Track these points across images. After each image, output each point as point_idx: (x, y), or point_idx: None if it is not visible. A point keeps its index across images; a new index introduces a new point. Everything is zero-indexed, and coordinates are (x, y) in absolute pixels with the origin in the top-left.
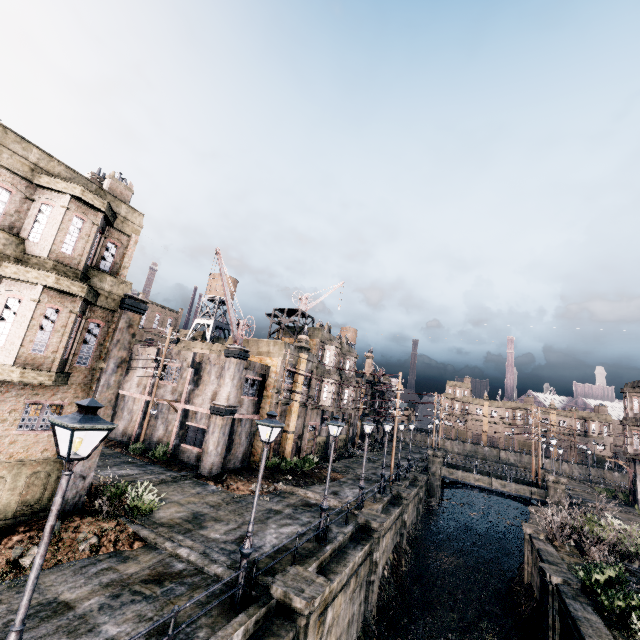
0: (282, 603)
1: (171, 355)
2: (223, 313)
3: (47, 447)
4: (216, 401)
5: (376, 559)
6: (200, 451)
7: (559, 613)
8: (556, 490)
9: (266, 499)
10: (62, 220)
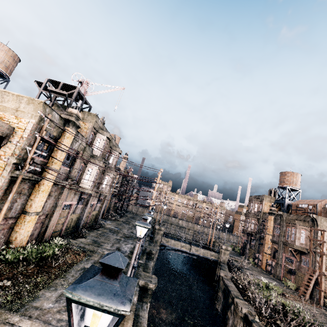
0: None
1: None
2: None
3: None
4: None
5: None
6: None
7: None
8: (224, 254)
9: None
10: None
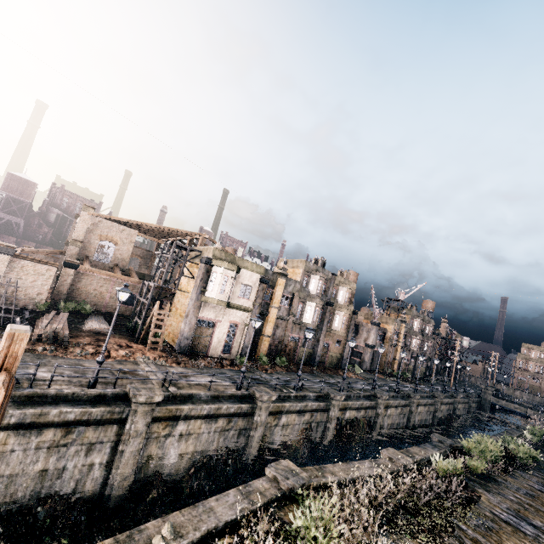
0: (407, 395)
1: None
2: None
3: (338, 350)
4: (367, 342)
5: (437, 408)
6: (360, 360)
7: None
8: None
9: (391, 381)
10: (345, 294)
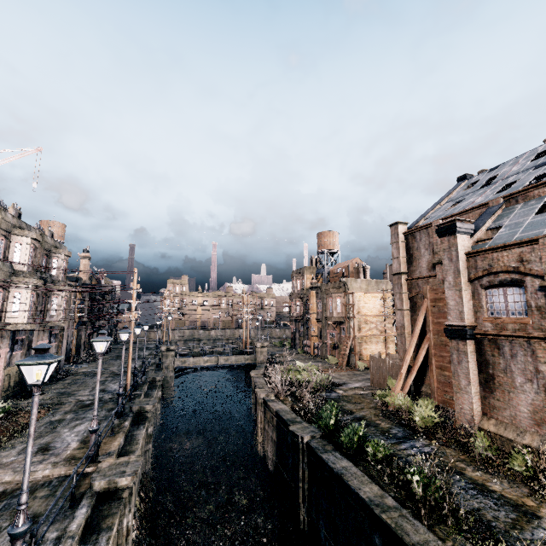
0: None
1: None
2: None
3: None
4: None
5: (127, 524)
6: None
7: (309, 465)
8: (262, 352)
9: None
10: None
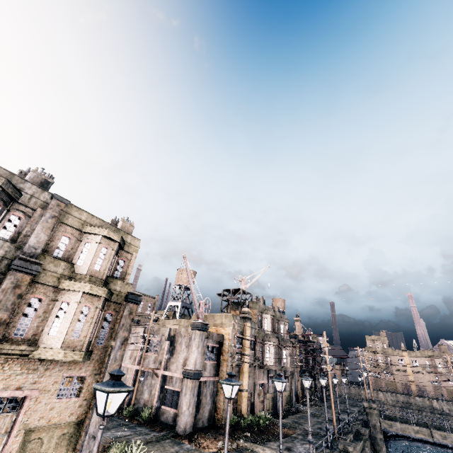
0: None
1: (153, 331)
2: (187, 296)
3: (73, 412)
4: (186, 366)
5: None
6: (176, 412)
7: None
8: None
9: None
10: (96, 250)
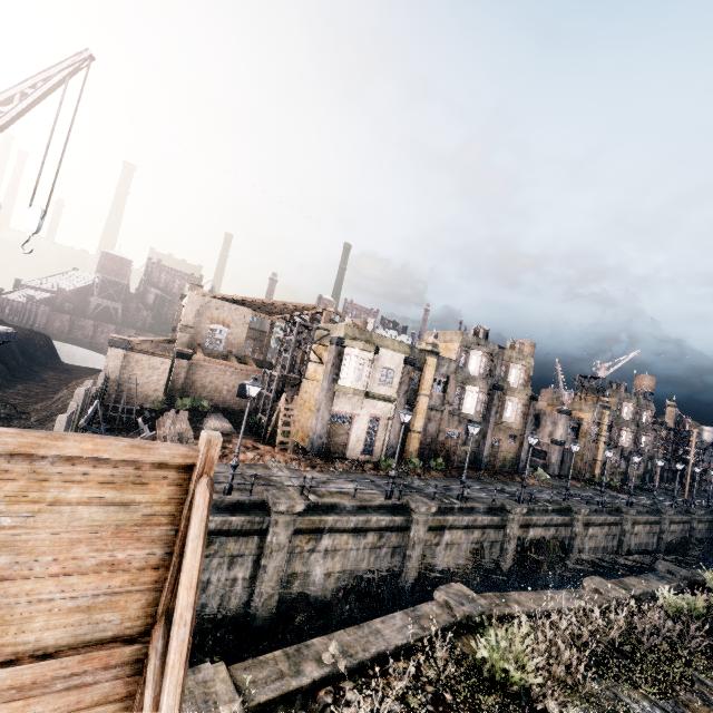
0: (617, 510)
1: None
2: None
3: (513, 449)
4: (553, 437)
5: (664, 528)
6: (544, 462)
7: None
8: None
9: (592, 490)
10: (519, 374)
